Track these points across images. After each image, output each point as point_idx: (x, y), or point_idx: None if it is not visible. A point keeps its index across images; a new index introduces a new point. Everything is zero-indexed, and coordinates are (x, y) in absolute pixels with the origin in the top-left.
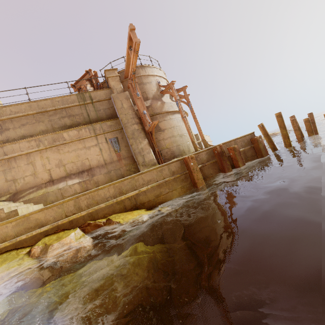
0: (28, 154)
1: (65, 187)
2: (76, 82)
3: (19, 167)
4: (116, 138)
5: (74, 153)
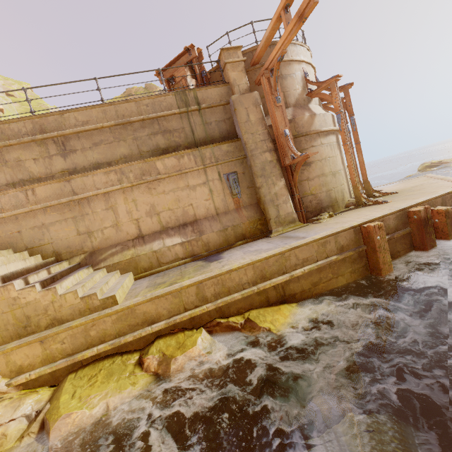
0: (107, 194)
1: (162, 249)
2: (166, 66)
3: (95, 214)
4: (236, 175)
5: (173, 194)
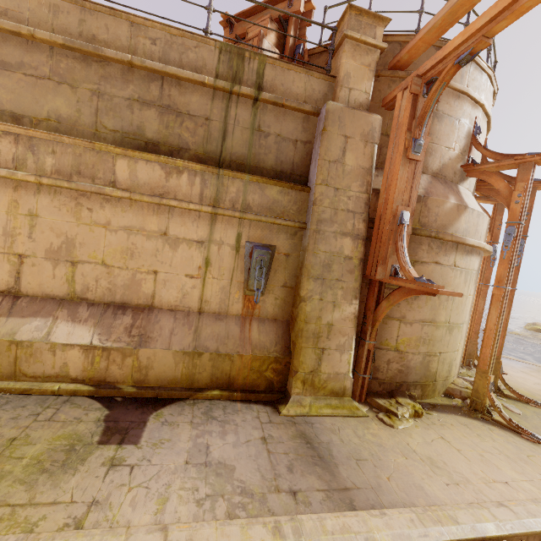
0: None
1: (36, 343)
2: (243, 13)
3: None
4: (270, 255)
5: (124, 237)
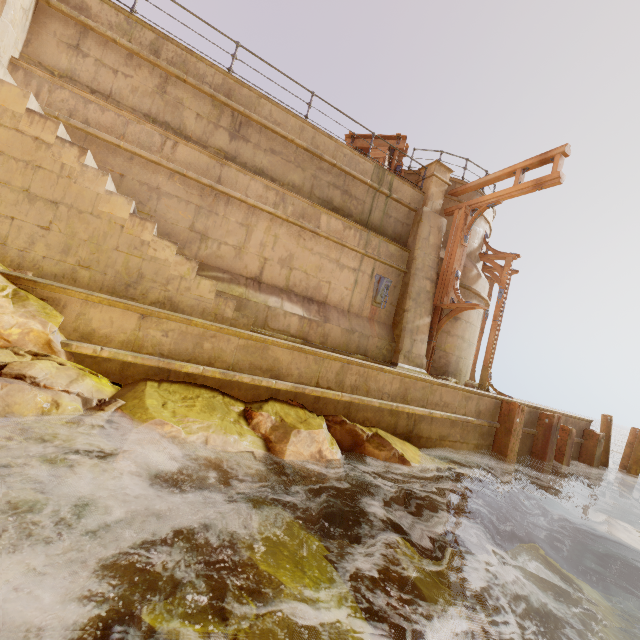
0: (253, 208)
1: (277, 310)
2: (364, 135)
3: (225, 220)
4: (391, 283)
5: (318, 259)
